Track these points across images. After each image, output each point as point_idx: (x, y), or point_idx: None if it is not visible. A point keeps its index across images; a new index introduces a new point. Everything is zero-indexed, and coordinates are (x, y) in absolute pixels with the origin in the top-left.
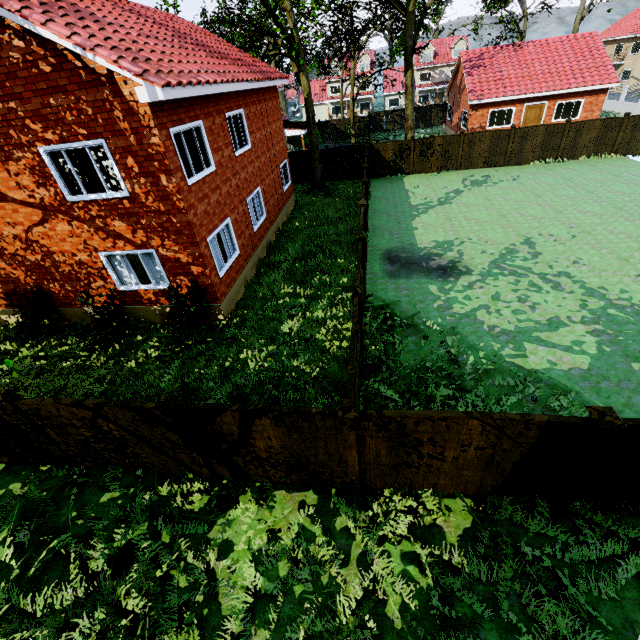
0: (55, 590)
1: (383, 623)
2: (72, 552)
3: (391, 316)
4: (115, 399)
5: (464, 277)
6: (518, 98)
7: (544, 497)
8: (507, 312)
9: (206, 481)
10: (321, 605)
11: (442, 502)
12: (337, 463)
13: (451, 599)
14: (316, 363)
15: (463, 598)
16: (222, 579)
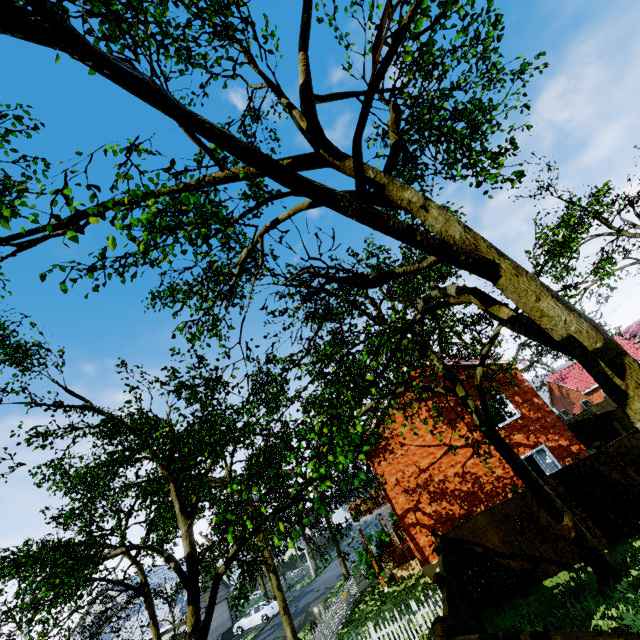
0: None
1: None
2: None
3: None
4: None
5: None
6: None
7: None
8: None
9: None
10: None
11: None
12: None
13: None
14: None
15: None
16: None
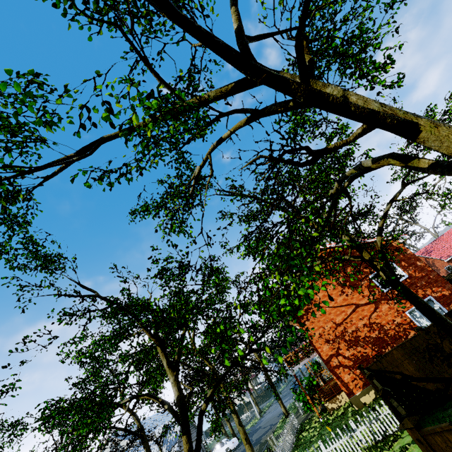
0: None
1: None
2: None
3: None
4: None
5: None
6: None
7: None
8: None
9: None
10: None
11: None
12: None
13: None
14: None
15: None
16: None
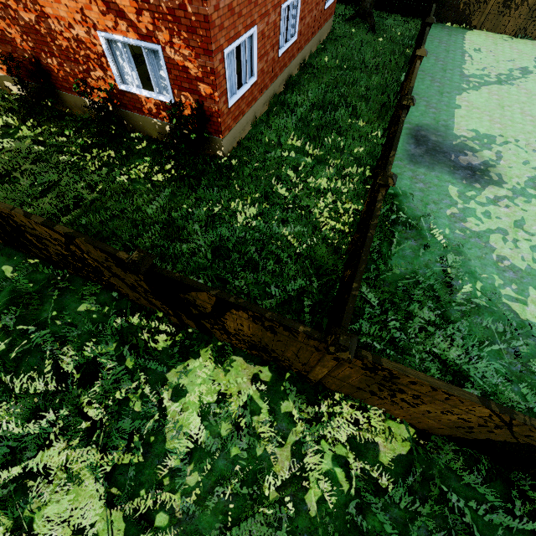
0: (30, 378)
1: (300, 506)
2: (47, 351)
3: (397, 209)
4: (103, 212)
5: (492, 188)
6: None
7: (489, 457)
8: (525, 246)
9: (173, 326)
10: (250, 471)
11: (386, 422)
12: (301, 364)
13: (366, 510)
14: (305, 239)
15: (377, 515)
16: (171, 419)
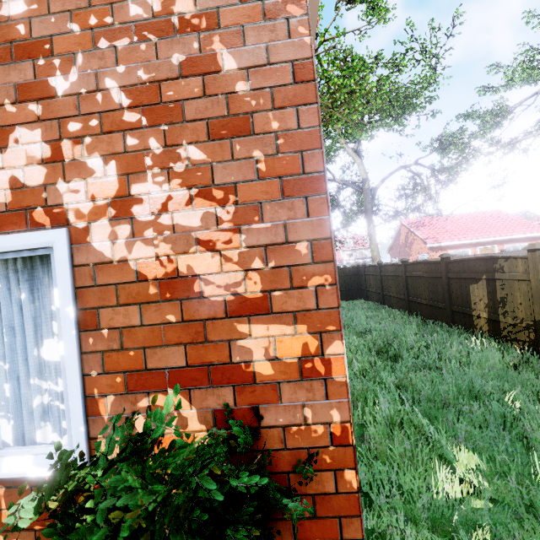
0: None
1: None
2: None
3: None
4: None
5: None
6: (469, 243)
7: None
8: None
9: None
10: None
11: None
12: None
13: None
14: None
15: None
16: None
